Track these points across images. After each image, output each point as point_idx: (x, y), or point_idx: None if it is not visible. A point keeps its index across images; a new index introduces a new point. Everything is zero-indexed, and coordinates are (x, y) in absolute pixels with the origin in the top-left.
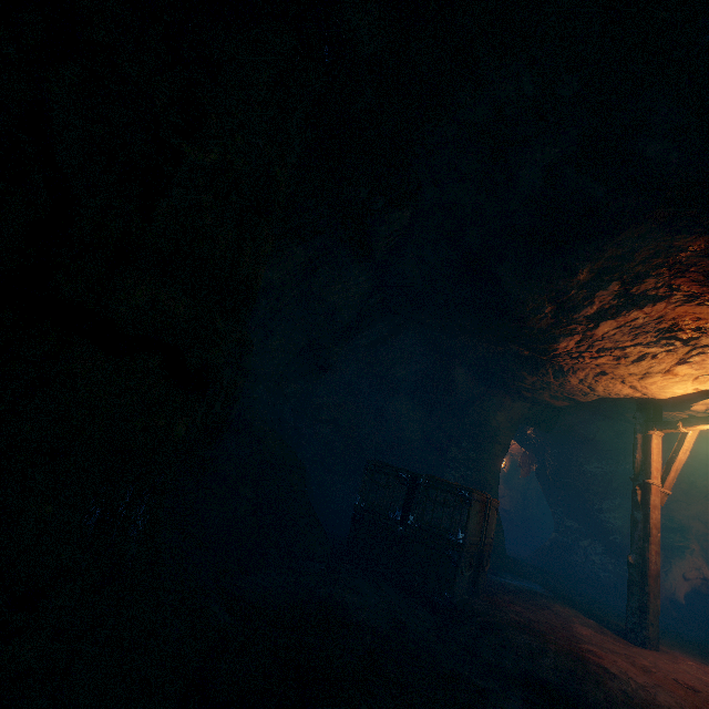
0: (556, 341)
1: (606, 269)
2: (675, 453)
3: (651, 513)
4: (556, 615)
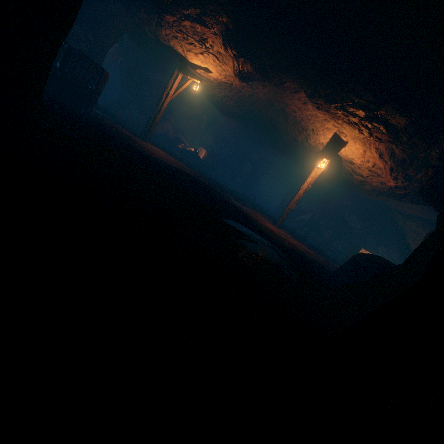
0: (167, 14)
1: (199, 2)
2: (182, 85)
3: (165, 103)
4: (119, 128)
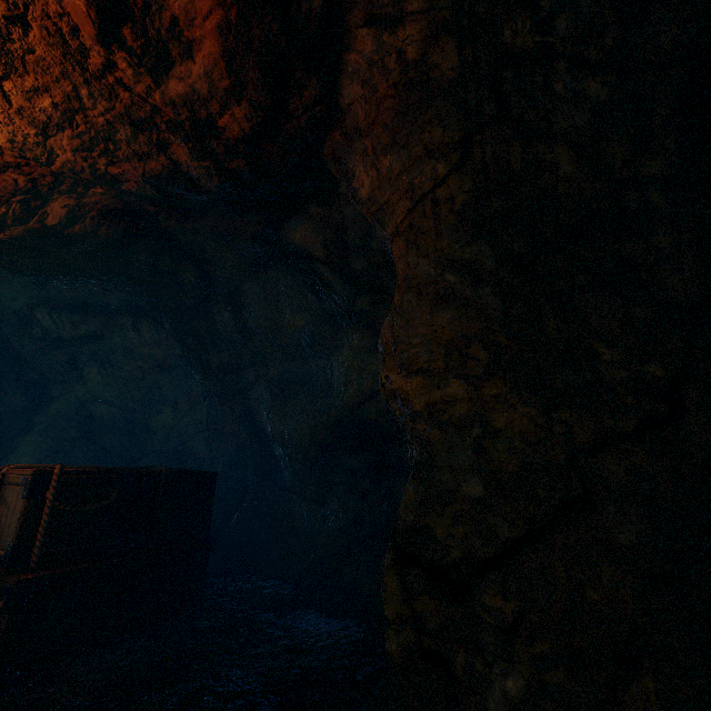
0: None
1: None
2: None
3: None
4: None
